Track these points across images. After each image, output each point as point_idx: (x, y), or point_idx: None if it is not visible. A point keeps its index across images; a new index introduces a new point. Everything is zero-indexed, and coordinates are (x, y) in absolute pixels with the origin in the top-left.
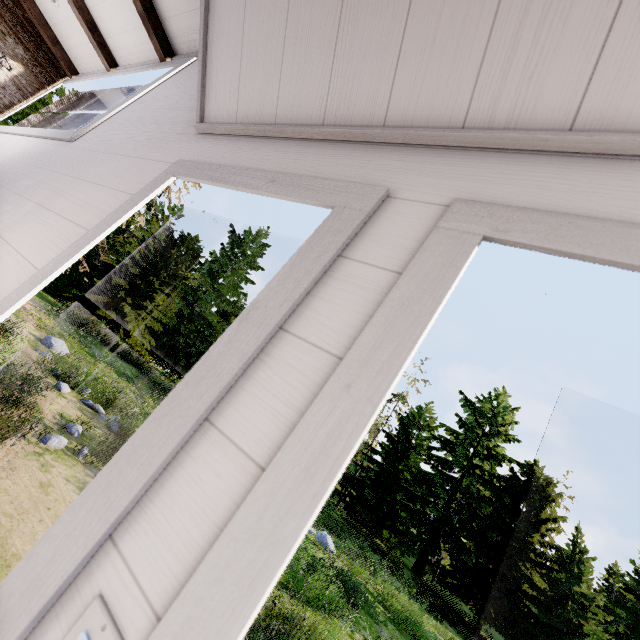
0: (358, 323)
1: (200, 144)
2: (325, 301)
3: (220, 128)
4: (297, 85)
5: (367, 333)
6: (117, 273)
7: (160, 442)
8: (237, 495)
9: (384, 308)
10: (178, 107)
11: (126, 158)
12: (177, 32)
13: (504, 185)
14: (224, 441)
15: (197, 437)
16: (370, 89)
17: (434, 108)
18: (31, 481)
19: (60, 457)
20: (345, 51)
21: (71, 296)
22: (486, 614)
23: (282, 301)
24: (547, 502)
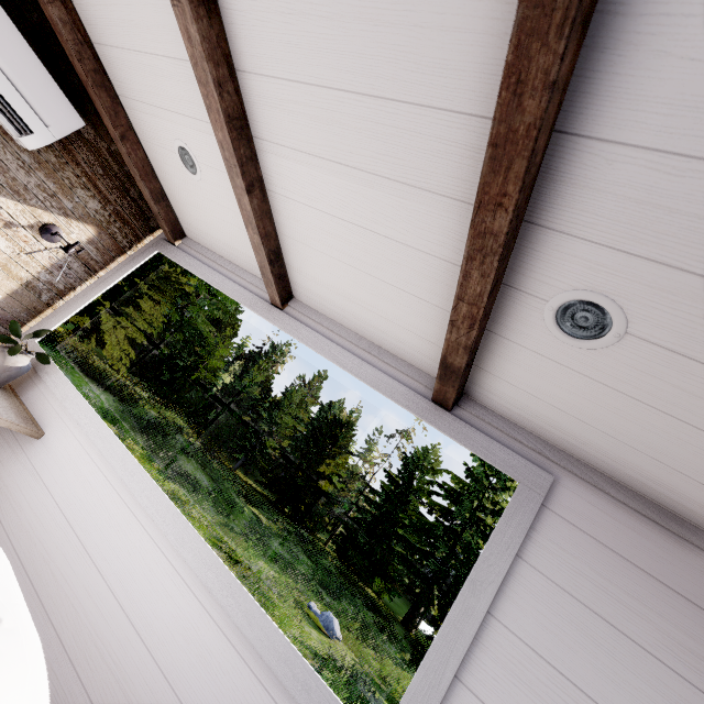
0: None
1: None
2: None
3: None
4: None
5: None
6: None
7: None
8: None
9: None
10: None
11: None
12: (504, 395)
13: None
14: None
15: None
16: None
17: None
18: None
19: None
20: None
21: None
22: None
23: None
24: None
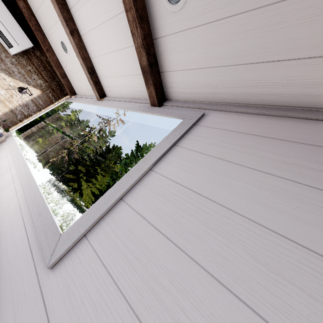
0: None
1: None
2: None
3: None
4: None
5: None
6: (81, 164)
7: None
8: None
9: None
10: None
11: None
12: (177, 83)
13: None
14: None
15: None
16: None
17: None
18: None
19: None
20: None
21: (57, 175)
22: None
23: None
24: None
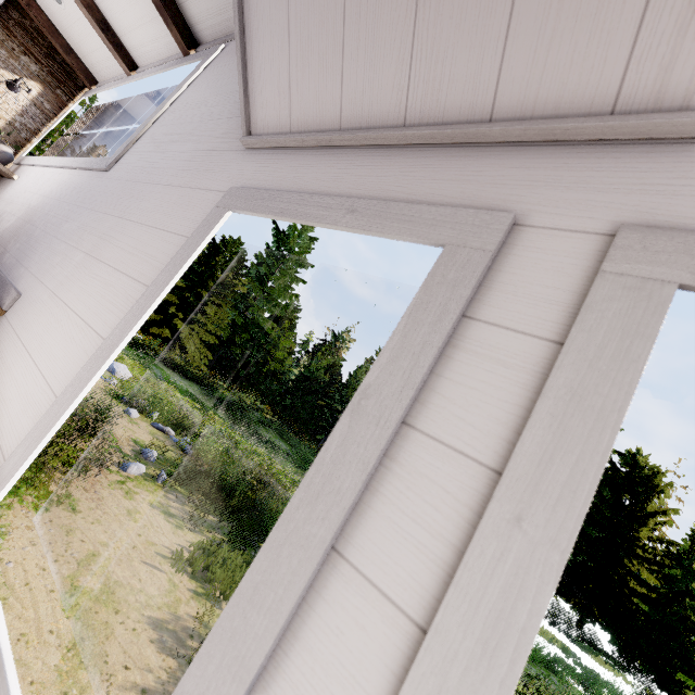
0: (509, 418)
1: (251, 163)
2: (456, 384)
3: (272, 141)
4: (365, 76)
5: (529, 438)
6: None
7: (284, 580)
8: (392, 660)
9: (546, 400)
10: (215, 115)
11: (169, 188)
12: (198, 17)
13: (693, 197)
14: (361, 581)
15: (326, 572)
16: (468, 71)
17: (566, 88)
18: (119, 509)
19: (141, 483)
20: (429, 23)
21: None
22: (589, 612)
23: (400, 387)
24: (656, 494)
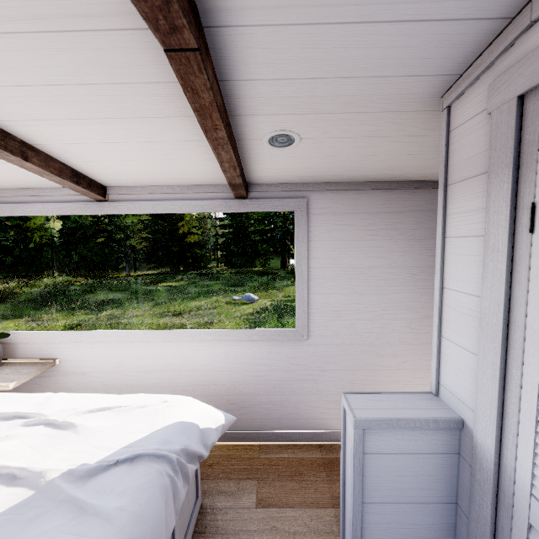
0: None
1: None
2: None
3: None
4: None
5: None
6: None
7: None
8: None
9: None
10: (396, 289)
11: (416, 346)
12: (267, 176)
13: None
14: None
15: None
16: None
17: None
18: None
19: None
20: None
21: None
22: None
23: None
24: None
